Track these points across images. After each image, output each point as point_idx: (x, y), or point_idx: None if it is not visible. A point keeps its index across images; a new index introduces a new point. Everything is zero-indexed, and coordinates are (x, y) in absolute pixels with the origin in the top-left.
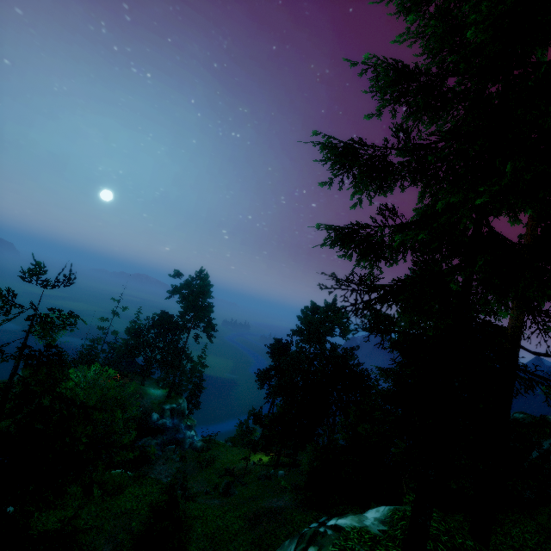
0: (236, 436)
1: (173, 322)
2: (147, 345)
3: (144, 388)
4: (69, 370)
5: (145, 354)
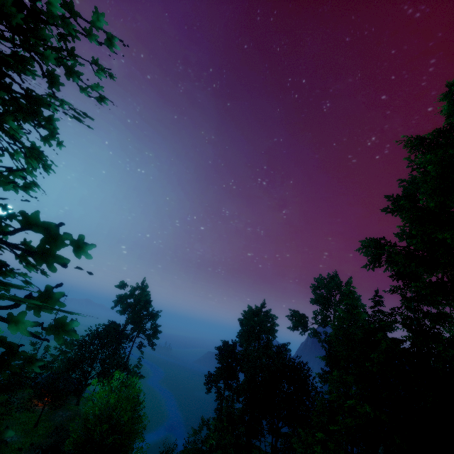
0: (187, 447)
1: (119, 331)
2: (89, 358)
3: (80, 408)
4: (93, 381)
5: (82, 368)
